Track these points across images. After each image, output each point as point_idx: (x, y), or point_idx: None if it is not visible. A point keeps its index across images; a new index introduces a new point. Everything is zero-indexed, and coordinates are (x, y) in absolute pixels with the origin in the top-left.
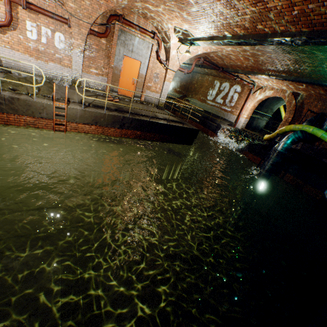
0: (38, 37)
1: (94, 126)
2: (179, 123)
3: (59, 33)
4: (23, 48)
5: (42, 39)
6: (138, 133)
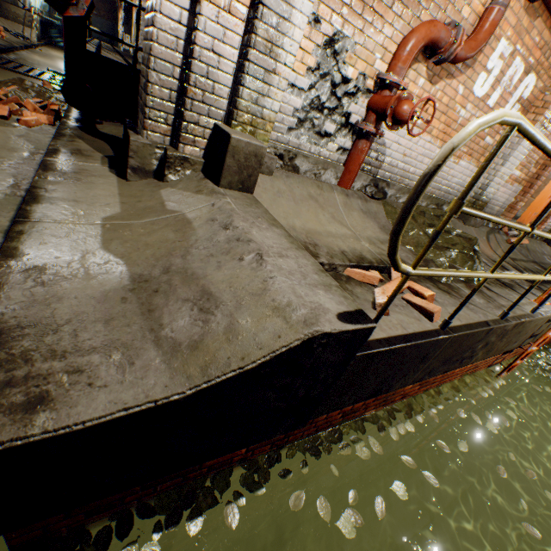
0: (488, 89)
1: None
2: None
3: (530, 77)
4: (441, 124)
5: (491, 95)
6: None
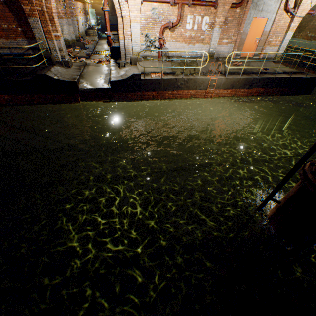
0: (192, 26)
1: (229, 91)
2: (298, 74)
3: (206, 17)
4: (182, 39)
5: (194, 27)
6: (261, 91)
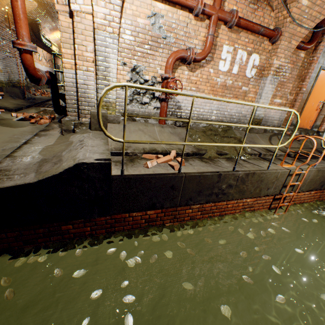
0: (229, 66)
1: (313, 191)
2: None
3: (254, 55)
4: (209, 87)
5: (232, 68)
6: None
